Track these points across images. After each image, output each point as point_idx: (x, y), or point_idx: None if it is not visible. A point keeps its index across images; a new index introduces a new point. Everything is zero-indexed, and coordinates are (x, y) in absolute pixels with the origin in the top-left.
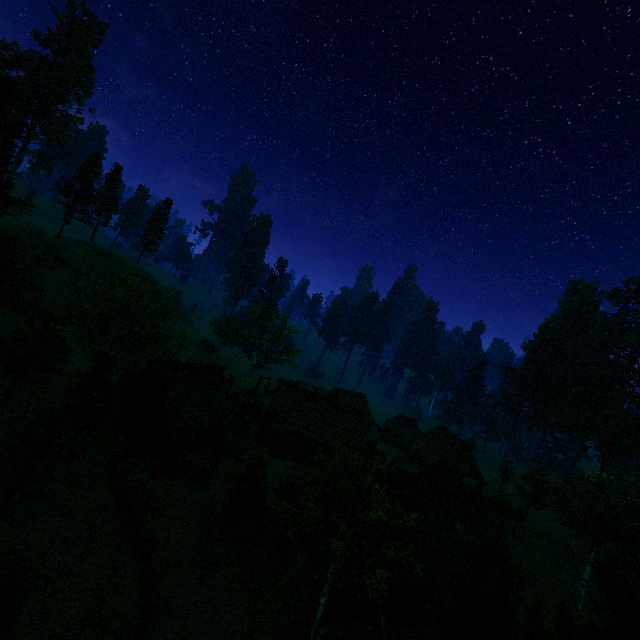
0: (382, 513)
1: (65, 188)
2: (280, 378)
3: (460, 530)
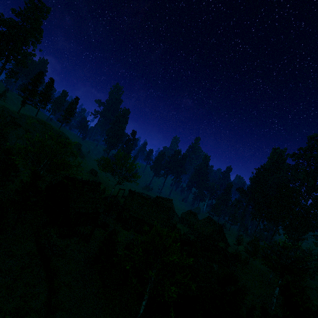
0: (175, 257)
1: (23, 88)
2: (129, 189)
3: (215, 268)
